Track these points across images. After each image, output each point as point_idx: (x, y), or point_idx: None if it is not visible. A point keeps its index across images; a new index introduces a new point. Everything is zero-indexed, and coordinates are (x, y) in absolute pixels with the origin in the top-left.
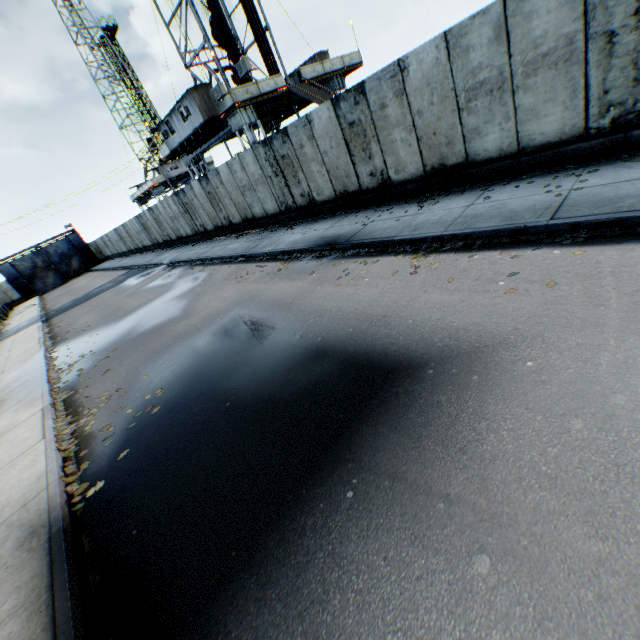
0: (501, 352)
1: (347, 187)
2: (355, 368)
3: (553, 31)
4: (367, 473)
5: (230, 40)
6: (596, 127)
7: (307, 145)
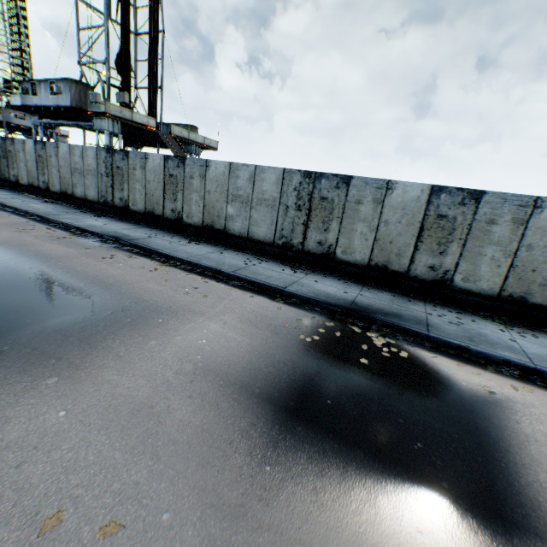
0: (154, 314)
1: (155, 210)
2: (65, 302)
3: (270, 191)
4: (21, 346)
5: (128, 74)
6: (278, 243)
7: (139, 170)
